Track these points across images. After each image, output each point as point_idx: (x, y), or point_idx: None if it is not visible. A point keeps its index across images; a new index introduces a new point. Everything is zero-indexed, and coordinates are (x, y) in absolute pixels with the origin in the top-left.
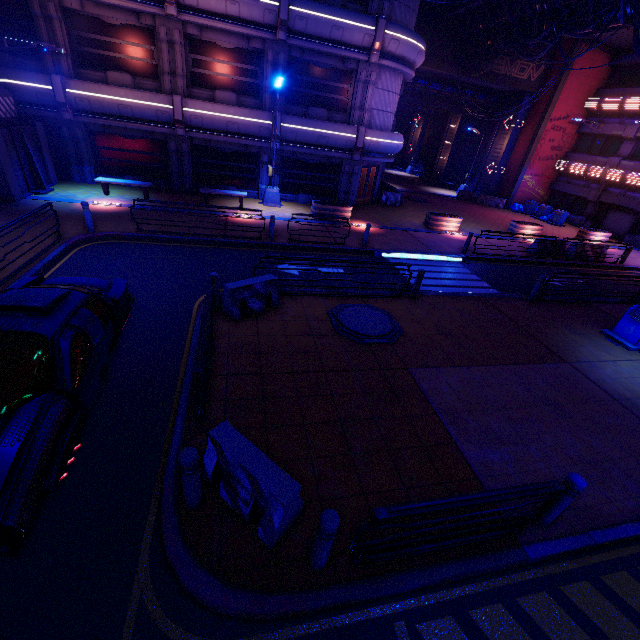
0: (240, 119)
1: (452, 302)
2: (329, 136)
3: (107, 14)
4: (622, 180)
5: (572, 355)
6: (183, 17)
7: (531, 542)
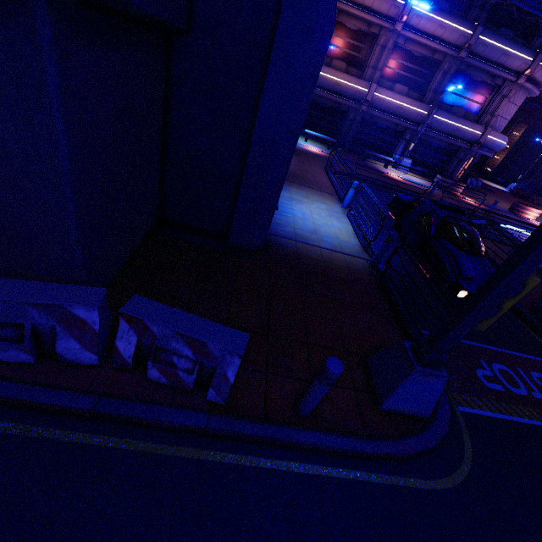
0: (407, 107)
1: None
2: (462, 130)
3: (351, 22)
4: None
5: None
6: (402, 32)
7: None
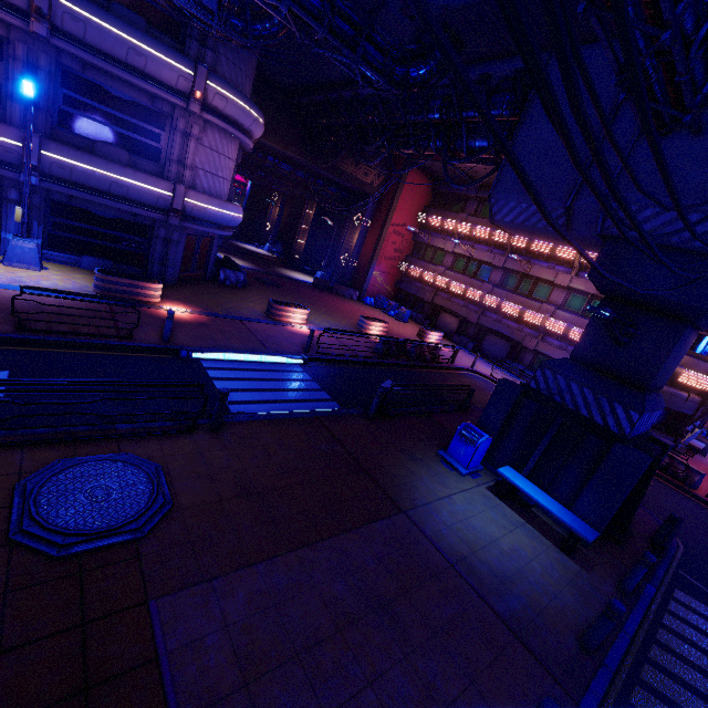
0: None
1: (274, 430)
2: (129, 186)
3: None
4: (448, 287)
5: (409, 497)
6: None
7: None
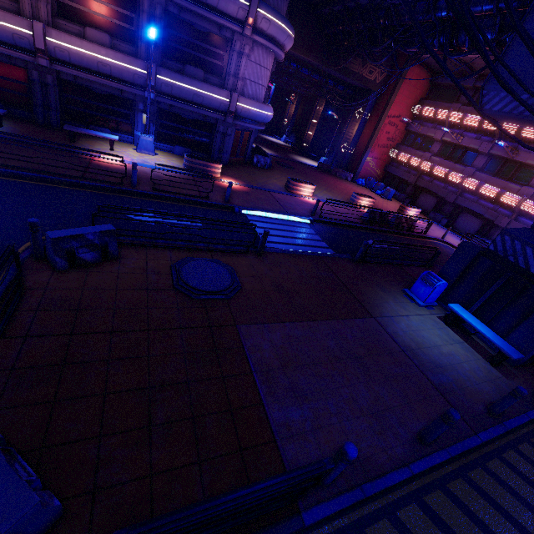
0: (112, 62)
1: (292, 260)
2: (204, 96)
3: None
4: (431, 171)
5: (378, 311)
6: None
7: (310, 506)
